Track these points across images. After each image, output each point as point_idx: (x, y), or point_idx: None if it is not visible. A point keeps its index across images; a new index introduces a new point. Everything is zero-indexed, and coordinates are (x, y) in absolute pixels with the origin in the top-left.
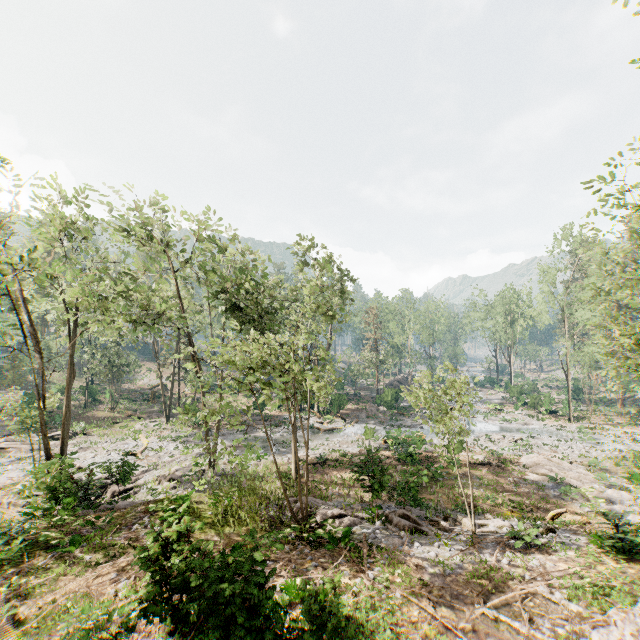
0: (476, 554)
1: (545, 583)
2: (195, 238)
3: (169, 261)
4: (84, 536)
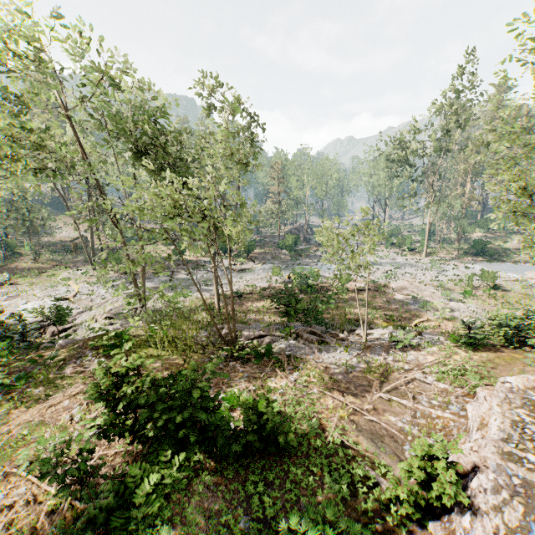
0: (369, 356)
1: (421, 371)
2: (85, 68)
3: (57, 94)
4: (29, 373)
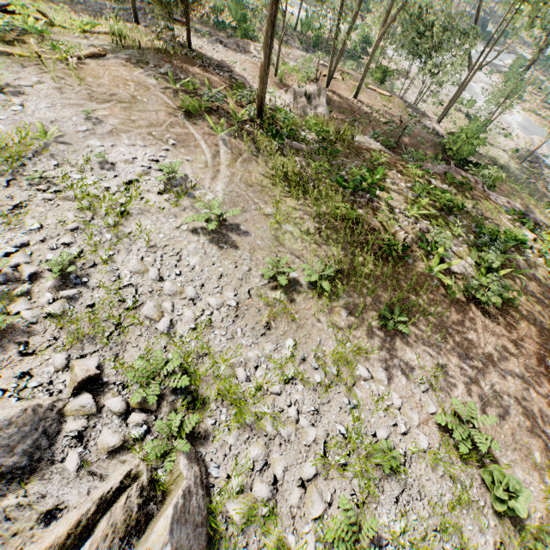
0: None
1: None
2: None
3: None
4: None
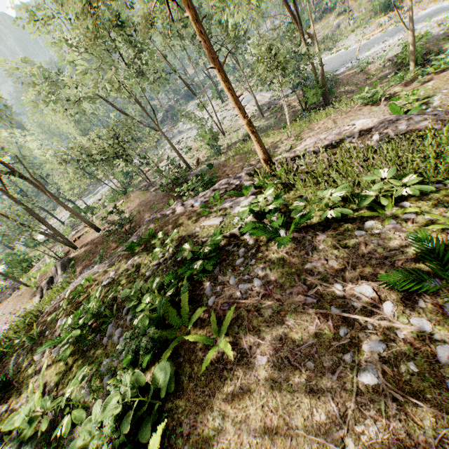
0: None
1: None
2: None
3: None
4: None
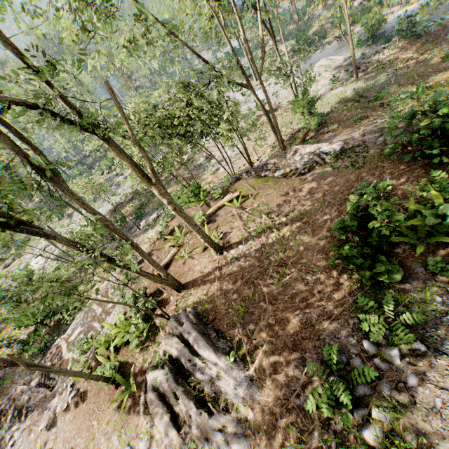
0: None
1: None
2: None
3: None
4: None
